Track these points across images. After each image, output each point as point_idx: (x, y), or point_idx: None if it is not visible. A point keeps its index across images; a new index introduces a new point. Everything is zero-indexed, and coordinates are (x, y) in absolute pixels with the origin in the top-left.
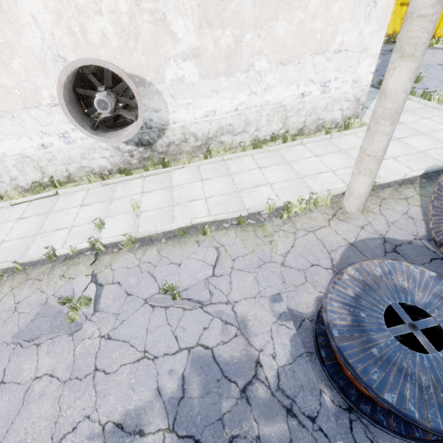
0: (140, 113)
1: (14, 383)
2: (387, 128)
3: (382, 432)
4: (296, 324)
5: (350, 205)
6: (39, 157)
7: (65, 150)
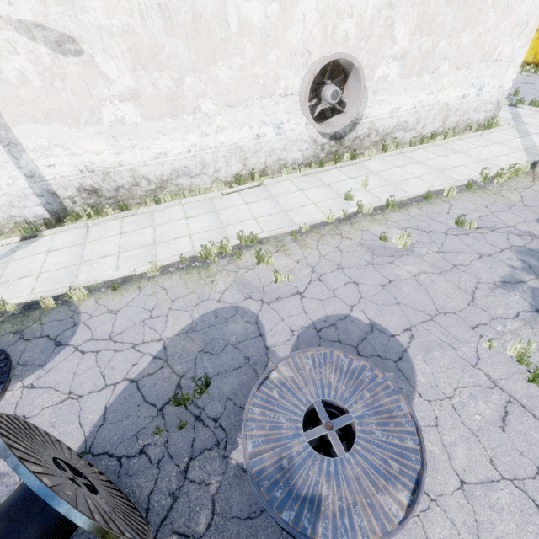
0: (358, 105)
1: (401, 280)
2: None
3: None
4: None
5: None
6: (248, 148)
7: (273, 141)
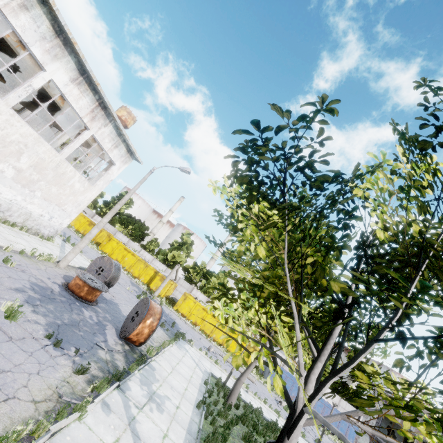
0: None
1: None
2: (88, 242)
3: (84, 303)
4: (58, 285)
5: (63, 264)
6: None
7: None
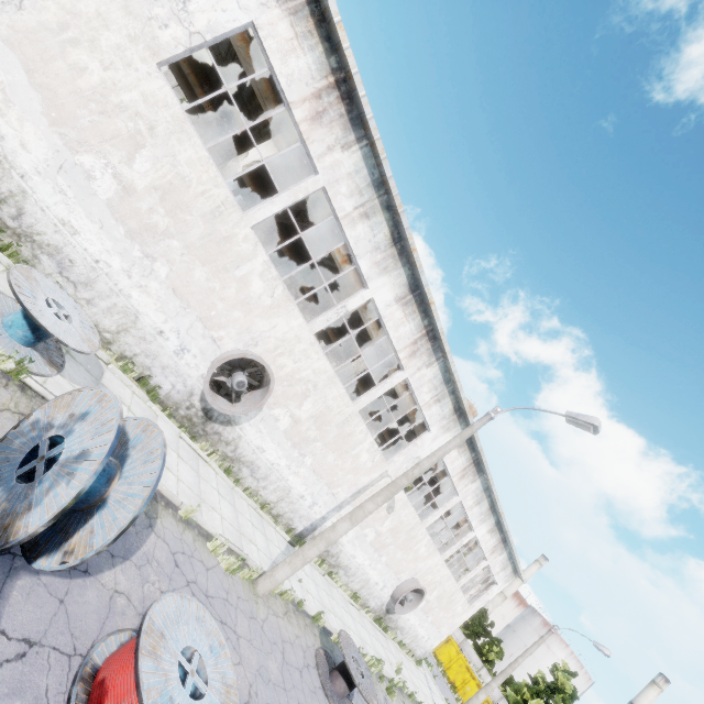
0: (410, 611)
1: None
2: None
3: None
4: None
5: None
6: (370, 584)
7: (376, 590)
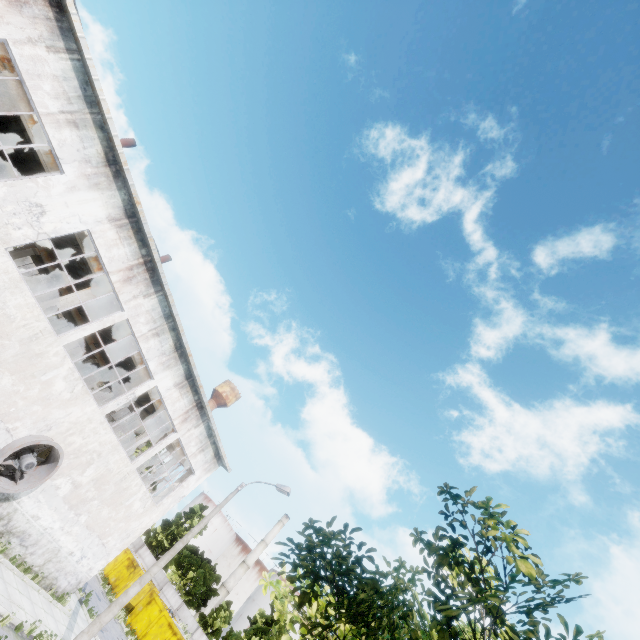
0: (31, 487)
1: None
2: (117, 611)
3: None
4: None
5: None
6: None
7: None
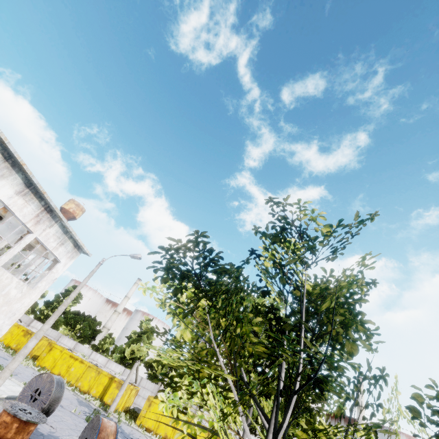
0: None
1: None
2: (22, 359)
3: None
4: None
5: None
6: None
7: None
